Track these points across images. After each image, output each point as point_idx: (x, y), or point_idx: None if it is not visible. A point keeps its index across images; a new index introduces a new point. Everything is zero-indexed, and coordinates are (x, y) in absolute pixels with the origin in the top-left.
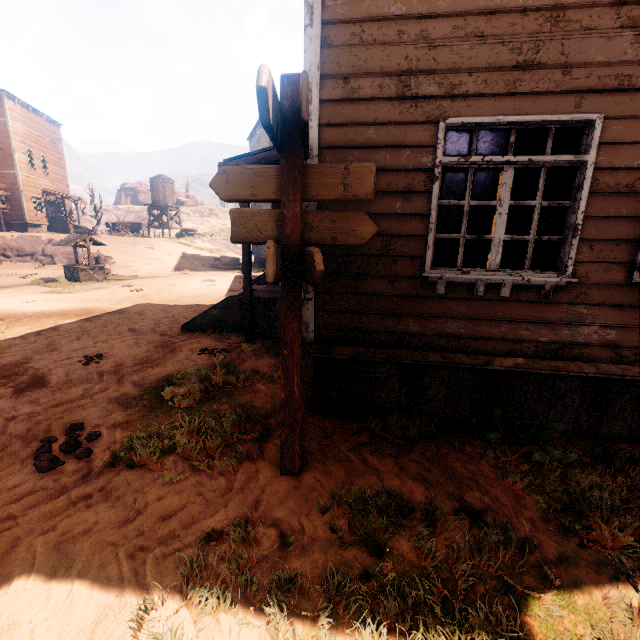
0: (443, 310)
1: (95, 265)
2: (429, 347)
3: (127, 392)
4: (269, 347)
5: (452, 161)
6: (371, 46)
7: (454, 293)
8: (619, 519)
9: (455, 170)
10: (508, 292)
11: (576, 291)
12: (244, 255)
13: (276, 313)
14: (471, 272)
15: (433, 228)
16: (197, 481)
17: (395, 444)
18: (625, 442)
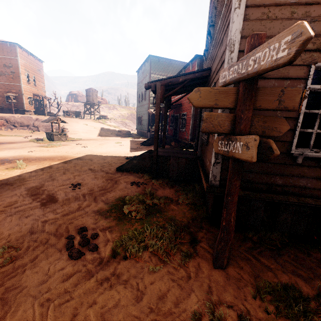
0: (298, 172)
1: (61, 133)
2: (287, 193)
3: (102, 207)
4: (166, 182)
5: (316, 87)
6: (273, 20)
7: (307, 163)
8: None
9: (312, 93)
10: None
11: None
12: (155, 133)
13: (170, 164)
14: (320, 152)
15: (299, 125)
16: (167, 271)
17: (269, 249)
18: None
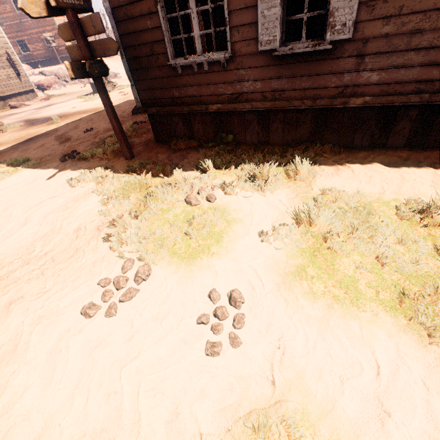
0: (185, 82)
1: (105, 80)
2: (185, 104)
3: (95, 141)
4: None
5: None
6: None
7: (186, 72)
8: (225, 167)
9: None
10: (207, 67)
11: (237, 61)
12: None
13: None
14: (188, 58)
15: (165, 35)
16: (100, 162)
17: (175, 151)
18: (280, 146)
